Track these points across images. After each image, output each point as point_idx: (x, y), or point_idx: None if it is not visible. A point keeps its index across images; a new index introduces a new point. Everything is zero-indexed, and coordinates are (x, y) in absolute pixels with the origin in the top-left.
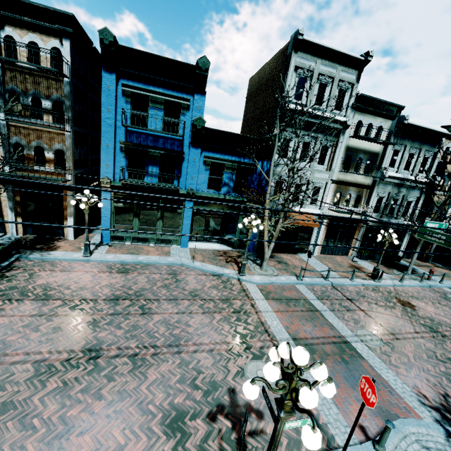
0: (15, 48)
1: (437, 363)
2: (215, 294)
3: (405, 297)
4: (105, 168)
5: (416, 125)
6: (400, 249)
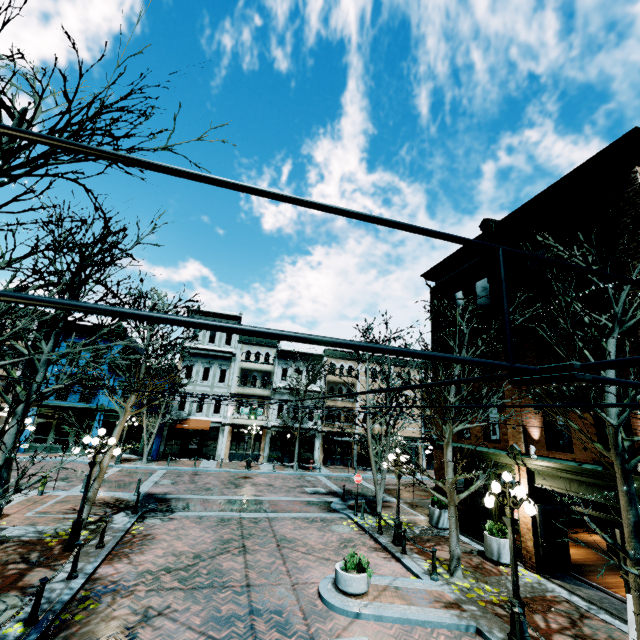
0: (5, 327)
1: (194, 488)
2: (78, 469)
3: (255, 476)
4: (38, 392)
5: (290, 350)
6: (314, 453)
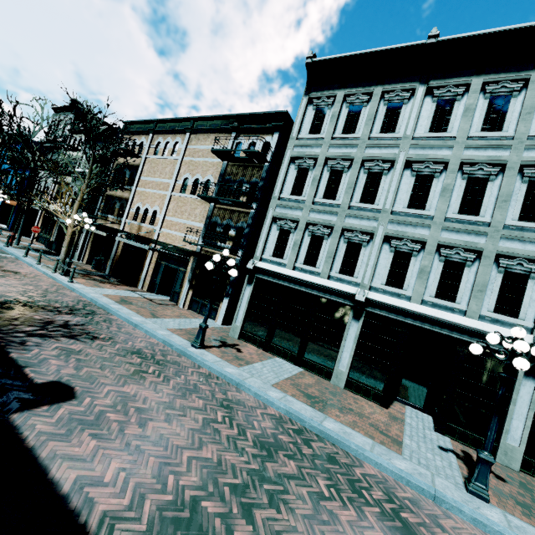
0: None
1: None
2: None
3: None
4: None
5: None
6: (78, 246)
